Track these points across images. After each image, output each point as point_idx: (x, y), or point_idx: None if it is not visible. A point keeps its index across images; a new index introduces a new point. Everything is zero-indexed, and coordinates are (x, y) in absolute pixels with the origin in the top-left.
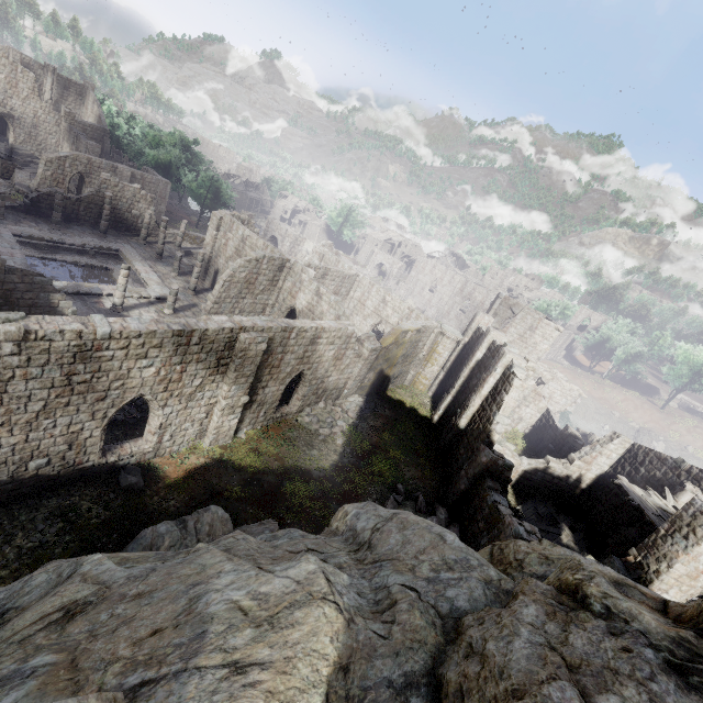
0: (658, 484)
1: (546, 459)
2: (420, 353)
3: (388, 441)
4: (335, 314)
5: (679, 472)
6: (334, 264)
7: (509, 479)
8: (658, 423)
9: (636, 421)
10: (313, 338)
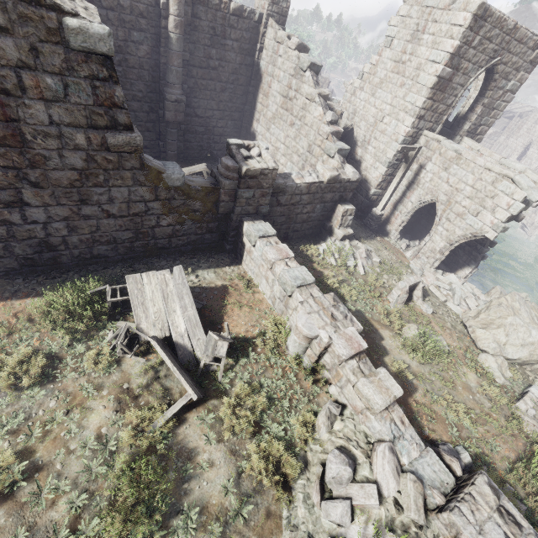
0: None
1: None
2: None
3: None
4: None
5: None
6: None
7: None
8: None
9: None
10: None
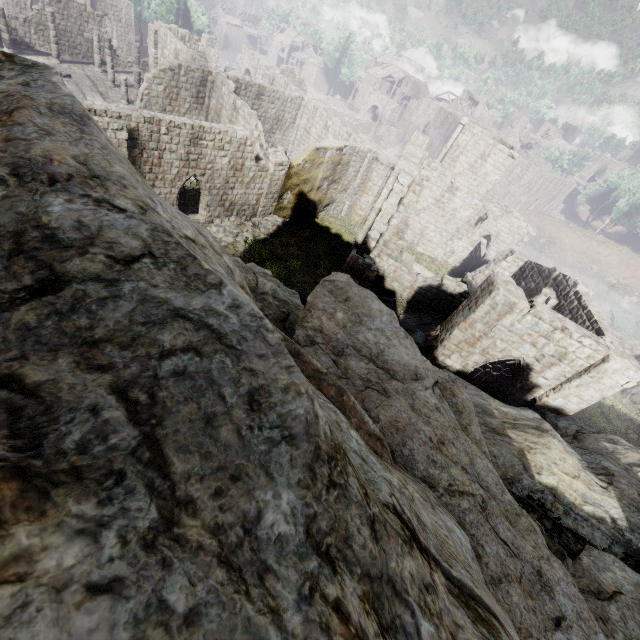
0: (528, 295)
1: (442, 278)
2: (354, 181)
3: (293, 254)
4: (249, 129)
5: (548, 281)
6: (283, 88)
7: (371, 279)
8: (639, 279)
9: (615, 276)
10: (193, 138)
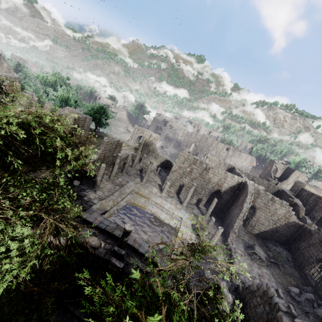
0: None
1: None
2: None
3: None
4: (286, 210)
5: None
6: (218, 162)
7: None
8: None
9: None
10: None
